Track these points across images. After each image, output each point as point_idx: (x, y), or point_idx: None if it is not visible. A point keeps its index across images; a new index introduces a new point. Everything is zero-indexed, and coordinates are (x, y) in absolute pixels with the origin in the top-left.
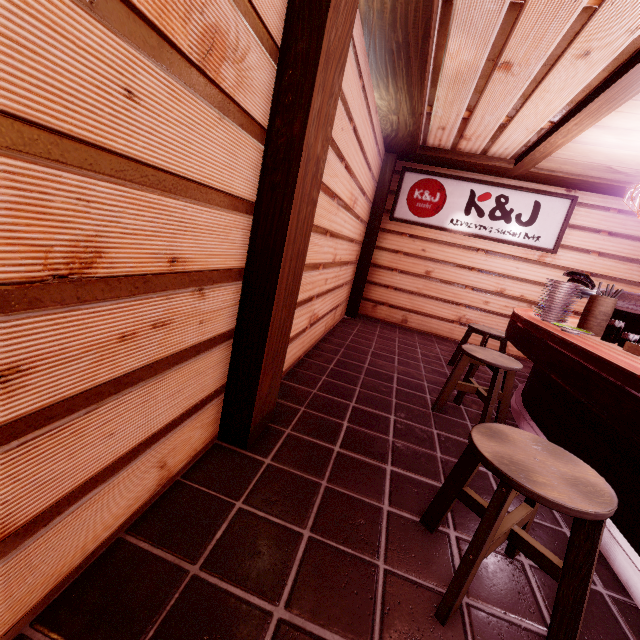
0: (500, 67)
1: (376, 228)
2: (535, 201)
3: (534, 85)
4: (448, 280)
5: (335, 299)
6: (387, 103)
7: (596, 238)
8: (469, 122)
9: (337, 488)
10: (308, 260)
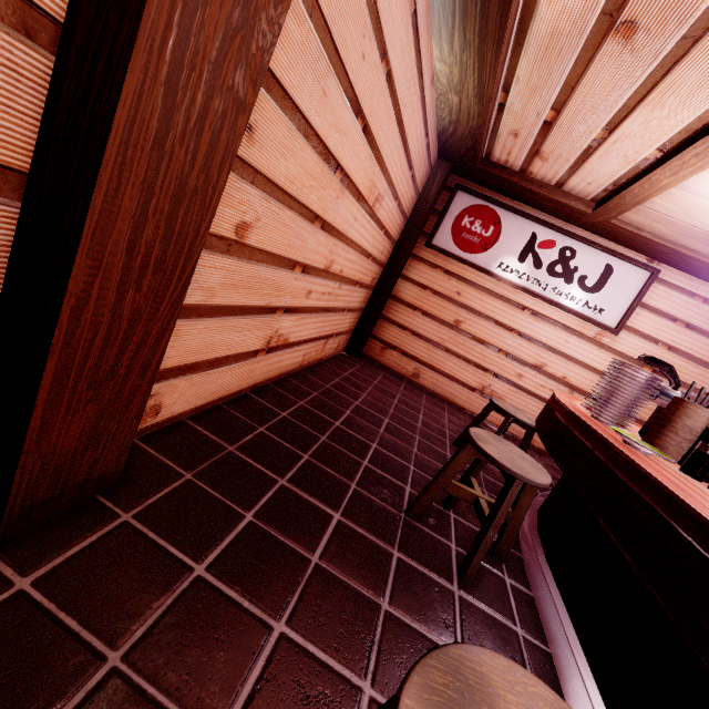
0: (618, 30)
1: (406, 251)
2: (607, 264)
3: (658, 76)
4: (480, 337)
5: (327, 325)
6: (448, 70)
7: (670, 327)
8: (551, 130)
9: (136, 676)
10: (266, 245)
